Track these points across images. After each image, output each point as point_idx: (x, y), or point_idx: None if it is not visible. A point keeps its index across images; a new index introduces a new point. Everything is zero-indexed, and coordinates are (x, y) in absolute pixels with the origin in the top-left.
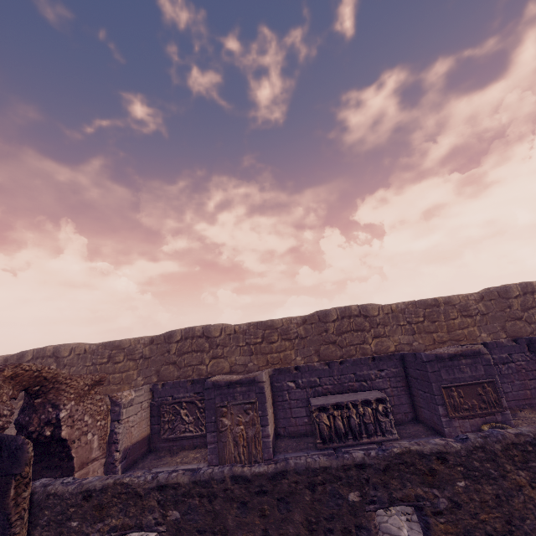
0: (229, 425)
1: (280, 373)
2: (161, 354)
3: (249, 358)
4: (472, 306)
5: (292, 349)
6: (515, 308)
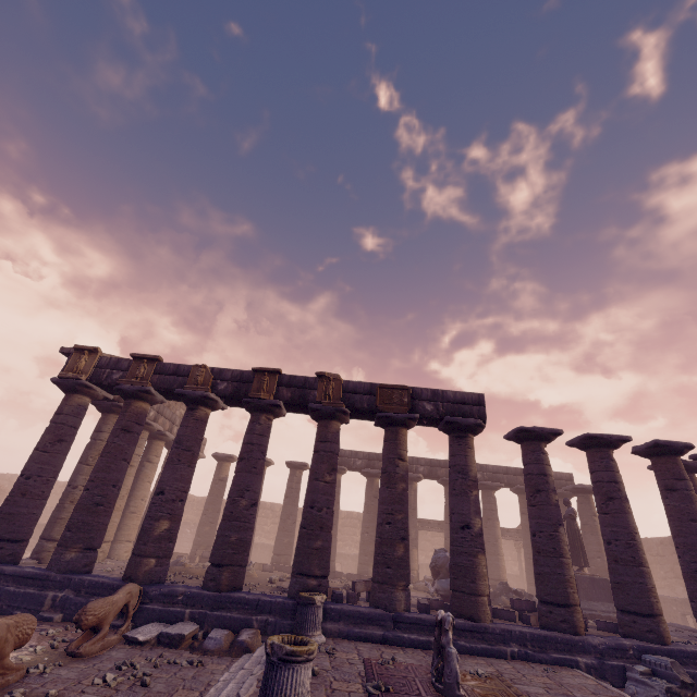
0: None
1: None
2: None
3: None
4: None
5: None
6: None
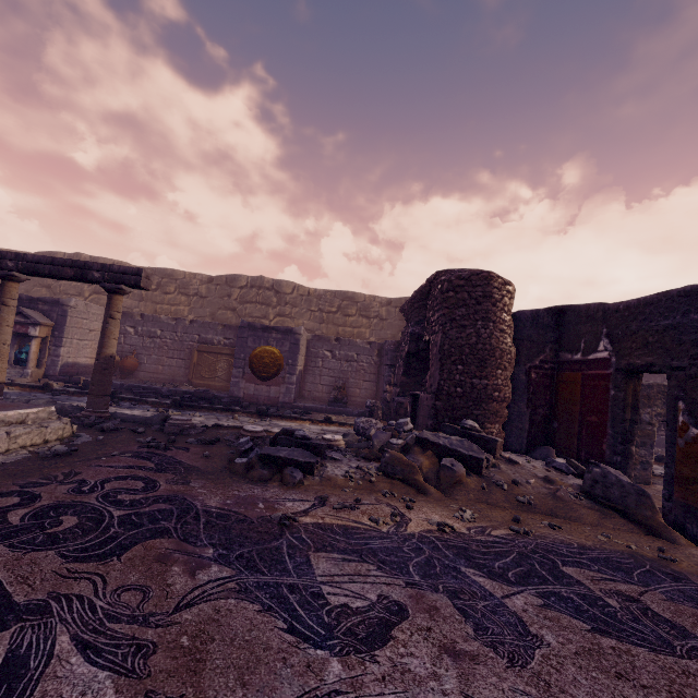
0: None
1: None
2: (400, 319)
3: None
4: None
5: None
6: None
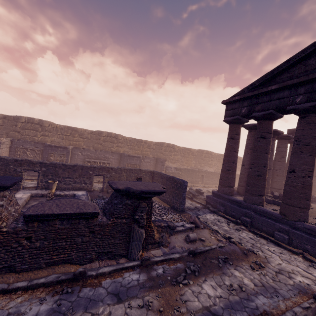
0: (53, 159)
1: (76, 149)
2: (10, 126)
3: (61, 140)
4: (152, 145)
5: (83, 142)
6: (162, 150)
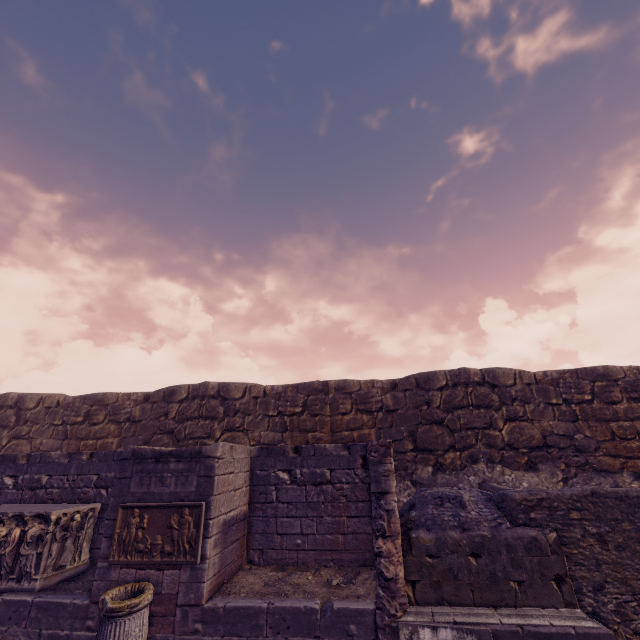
0: None
1: (2, 462)
2: None
3: (60, 442)
4: (375, 396)
5: (118, 436)
6: (435, 405)
